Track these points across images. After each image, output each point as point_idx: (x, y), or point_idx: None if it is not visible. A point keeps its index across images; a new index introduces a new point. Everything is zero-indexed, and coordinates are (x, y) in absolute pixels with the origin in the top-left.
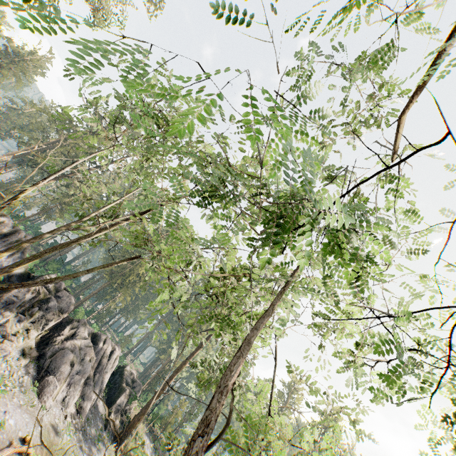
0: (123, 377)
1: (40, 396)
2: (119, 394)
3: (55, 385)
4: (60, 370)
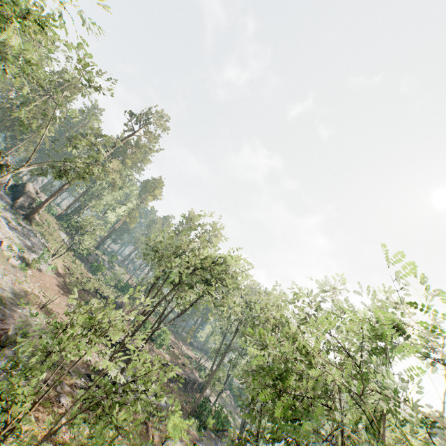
0: (25, 188)
1: None
2: (22, 195)
3: None
4: None
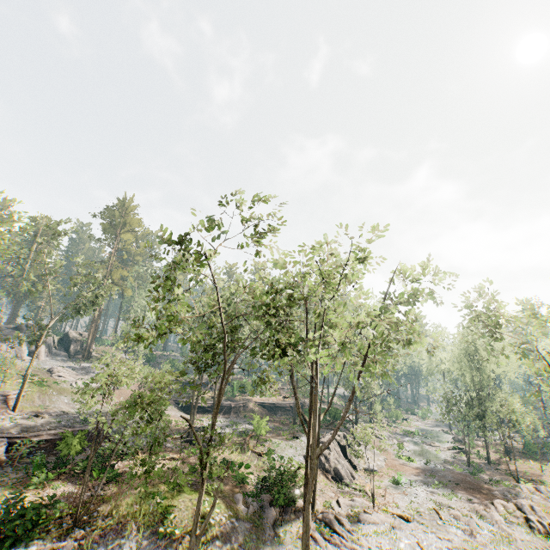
0: (69, 336)
1: None
2: (70, 343)
3: None
4: None
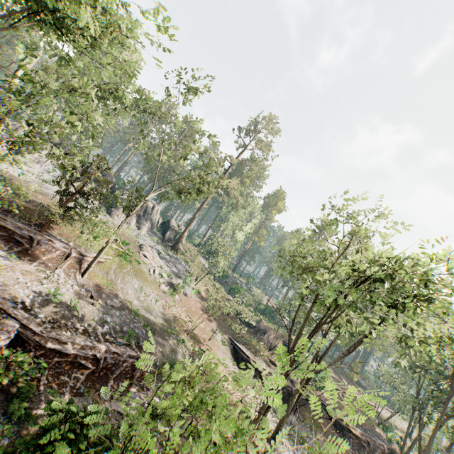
0: (170, 223)
1: (110, 216)
2: (168, 229)
3: (116, 212)
4: (117, 207)
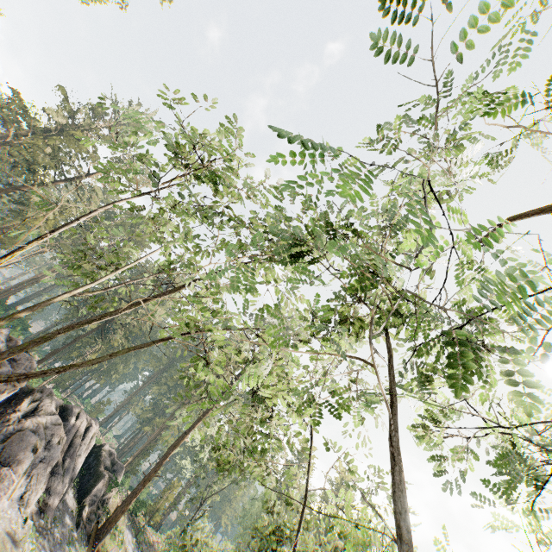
0: (100, 460)
1: None
2: (95, 481)
3: (11, 480)
4: (19, 459)
